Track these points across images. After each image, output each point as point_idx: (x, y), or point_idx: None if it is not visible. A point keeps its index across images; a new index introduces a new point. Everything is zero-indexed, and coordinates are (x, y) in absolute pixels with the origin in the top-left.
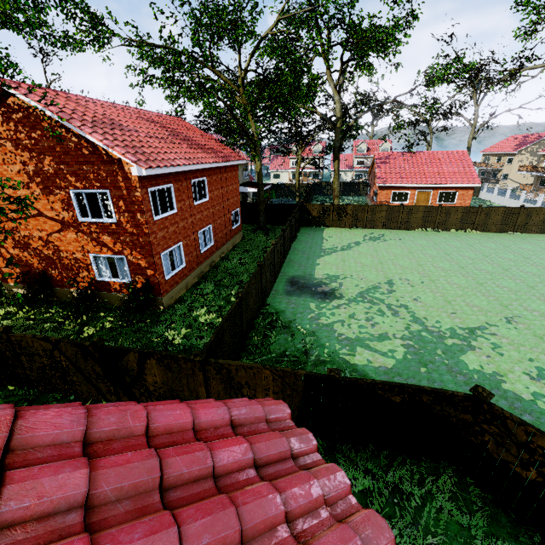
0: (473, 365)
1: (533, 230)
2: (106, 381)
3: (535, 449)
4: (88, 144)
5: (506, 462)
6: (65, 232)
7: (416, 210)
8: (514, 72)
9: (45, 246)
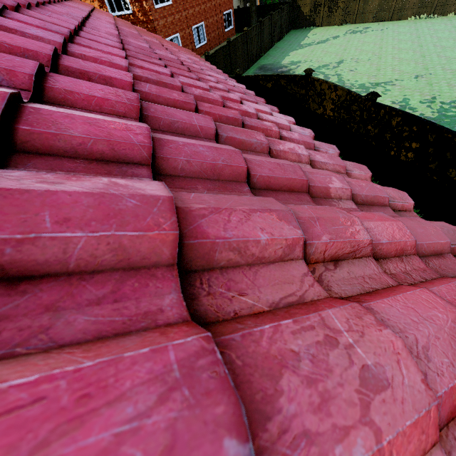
0: None
1: None
2: None
3: (322, 93)
4: None
5: (315, 111)
6: None
7: None
8: None
9: None
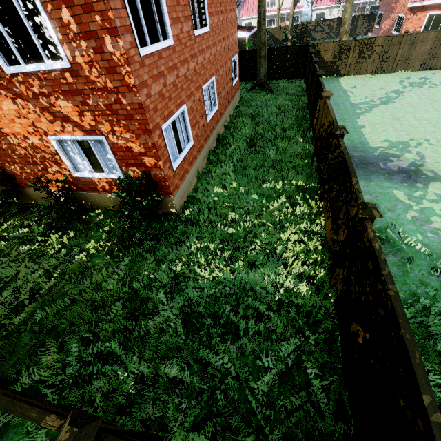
0: None
1: None
2: None
3: None
4: None
5: None
6: None
7: None
8: None
9: None
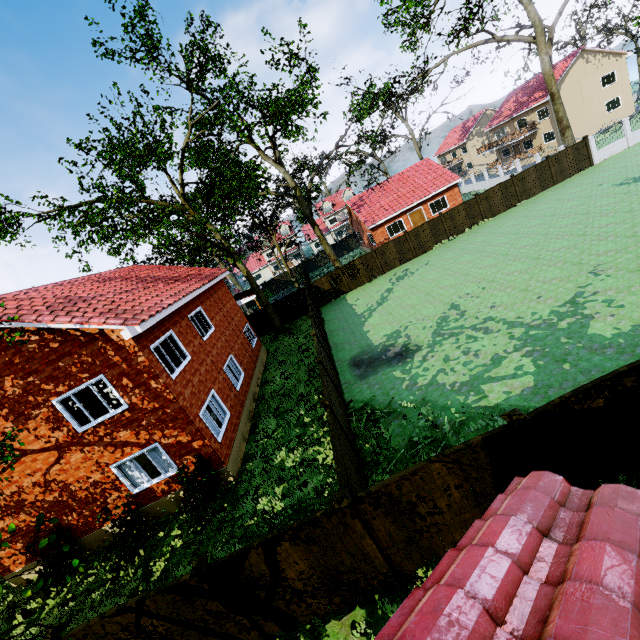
0: (607, 332)
1: (535, 191)
2: (232, 616)
3: None
4: (54, 335)
5: None
6: (65, 457)
7: (422, 230)
8: (424, 77)
9: (46, 491)
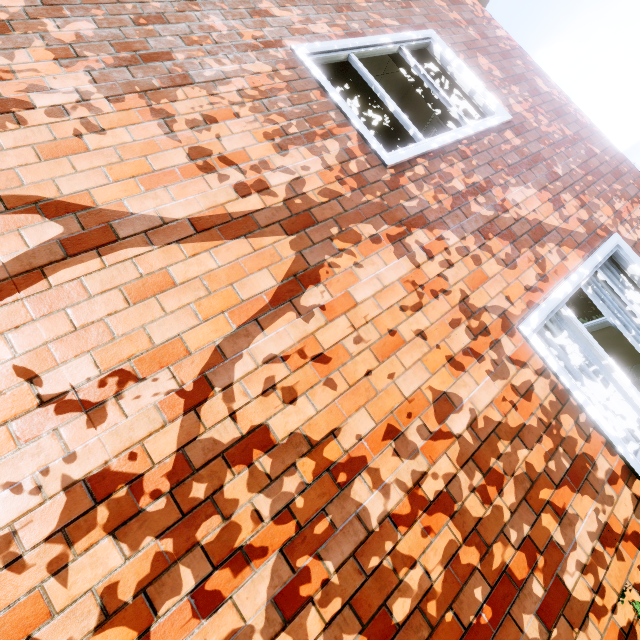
0: None
1: None
2: None
3: None
4: None
5: None
6: (328, 273)
7: None
8: None
9: (165, 574)
